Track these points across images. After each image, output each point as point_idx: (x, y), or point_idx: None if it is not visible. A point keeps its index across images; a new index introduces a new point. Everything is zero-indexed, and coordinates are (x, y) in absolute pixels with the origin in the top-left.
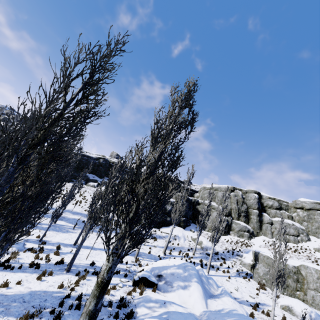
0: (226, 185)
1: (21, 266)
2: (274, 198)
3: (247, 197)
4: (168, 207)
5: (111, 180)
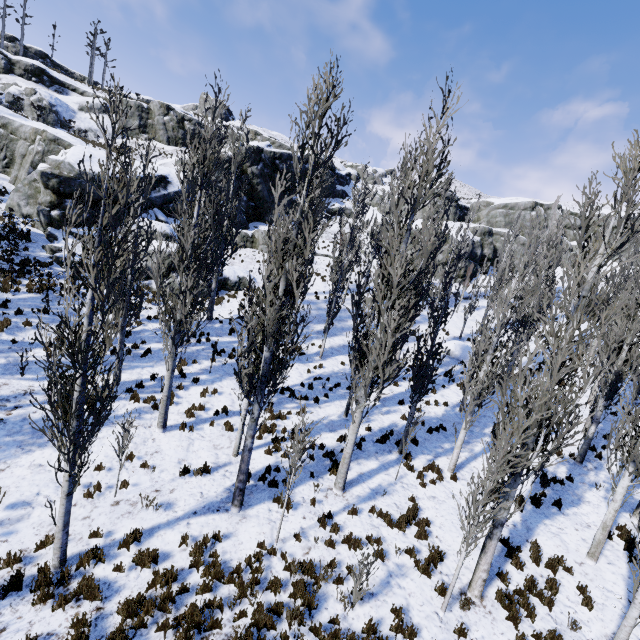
0: (522, 199)
1: (539, 366)
2: (576, 213)
3: (549, 217)
4: (478, 251)
5: (601, 269)
